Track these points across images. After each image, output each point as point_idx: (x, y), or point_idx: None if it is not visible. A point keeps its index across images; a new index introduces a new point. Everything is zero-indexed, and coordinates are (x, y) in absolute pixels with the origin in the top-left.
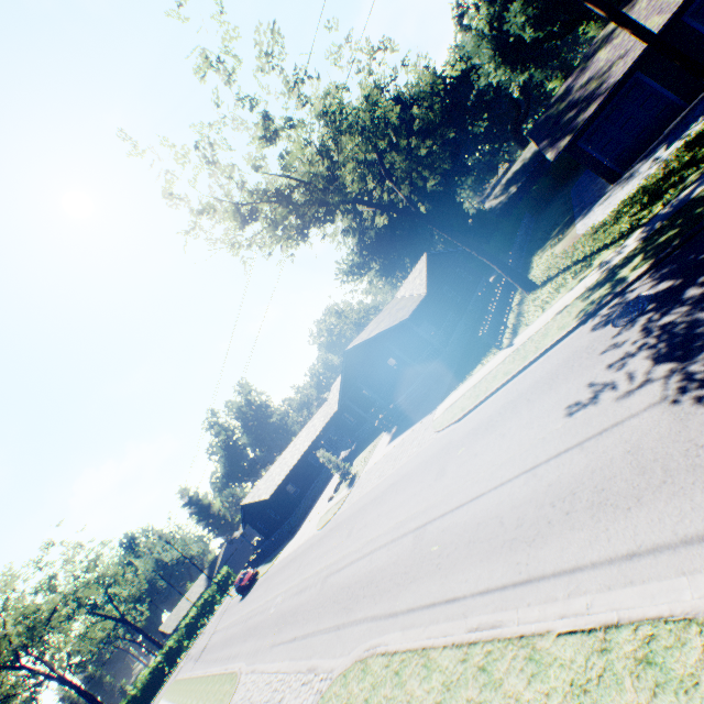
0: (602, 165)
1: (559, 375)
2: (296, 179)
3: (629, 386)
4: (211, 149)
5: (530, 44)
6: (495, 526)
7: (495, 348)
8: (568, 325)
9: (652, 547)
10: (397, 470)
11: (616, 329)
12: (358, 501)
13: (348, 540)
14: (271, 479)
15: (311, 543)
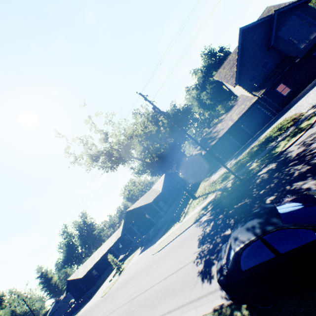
0: (219, 158)
1: (184, 241)
2: (115, 149)
3: (191, 252)
4: (86, 139)
5: (210, 103)
6: (150, 300)
7: (177, 221)
8: (193, 221)
9: (173, 309)
10: (136, 269)
11: (199, 228)
12: (119, 283)
13: (110, 303)
14: (85, 266)
15: (96, 304)
